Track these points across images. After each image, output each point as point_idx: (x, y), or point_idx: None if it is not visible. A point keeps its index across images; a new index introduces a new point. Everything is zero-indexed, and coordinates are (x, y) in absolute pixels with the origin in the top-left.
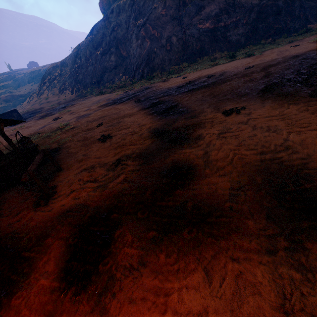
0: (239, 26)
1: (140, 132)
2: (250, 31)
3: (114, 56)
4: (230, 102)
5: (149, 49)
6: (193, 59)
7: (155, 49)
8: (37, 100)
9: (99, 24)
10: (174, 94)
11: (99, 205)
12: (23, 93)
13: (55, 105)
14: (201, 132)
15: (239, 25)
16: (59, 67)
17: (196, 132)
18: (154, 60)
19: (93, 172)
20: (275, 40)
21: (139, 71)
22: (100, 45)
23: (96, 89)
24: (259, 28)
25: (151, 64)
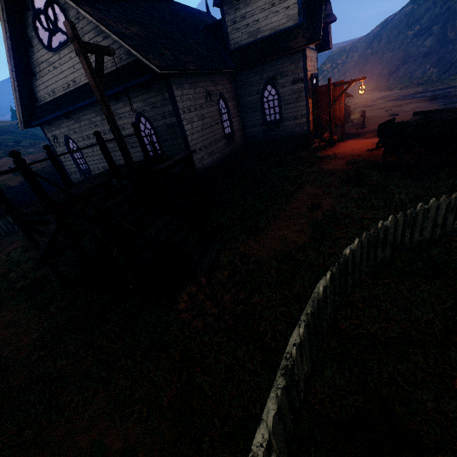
0: None
1: None
2: None
3: (432, 38)
4: None
5: None
6: None
7: None
8: None
9: None
10: None
11: None
12: None
13: None
14: None
15: None
16: (346, 52)
17: None
18: None
19: None
20: None
21: None
22: (418, 22)
23: (382, 84)
24: None
25: None
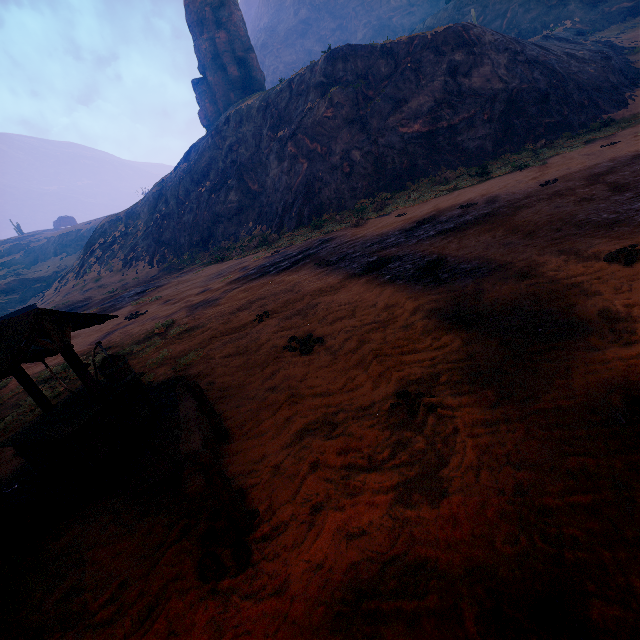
0: (477, 124)
1: (402, 322)
2: (500, 132)
3: (235, 192)
4: (594, 239)
5: (308, 174)
6: (399, 185)
7: (320, 174)
8: (76, 284)
9: (202, 143)
10: (407, 242)
11: (478, 562)
12: (43, 274)
13: (117, 291)
14: (600, 303)
15: (477, 123)
16: (123, 221)
17: (580, 305)
18: (322, 193)
19: (345, 435)
20: (552, 142)
21: (291, 214)
22: (205, 177)
23: (202, 254)
24: (516, 126)
25: (316, 199)
